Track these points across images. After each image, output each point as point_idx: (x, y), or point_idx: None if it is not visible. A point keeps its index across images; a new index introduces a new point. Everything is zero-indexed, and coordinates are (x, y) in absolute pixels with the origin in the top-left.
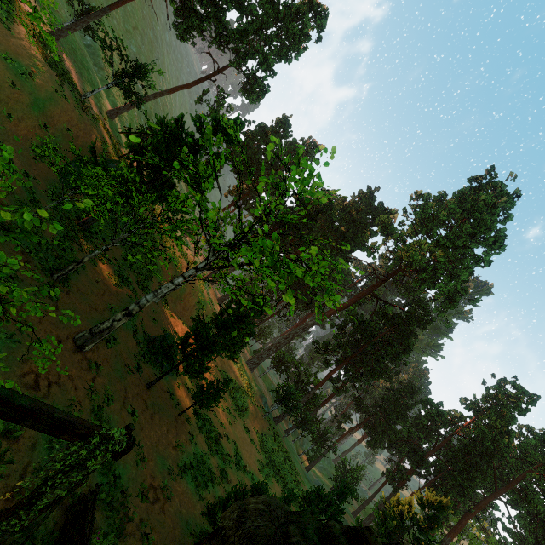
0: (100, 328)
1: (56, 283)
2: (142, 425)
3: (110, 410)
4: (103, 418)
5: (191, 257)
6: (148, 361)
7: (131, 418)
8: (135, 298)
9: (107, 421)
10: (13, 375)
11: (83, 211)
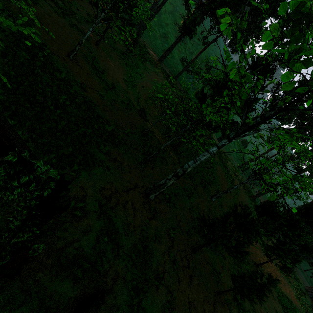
0: (158, 183)
1: (148, 162)
2: (180, 277)
3: (155, 246)
4: (147, 249)
5: (242, 180)
6: (198, 232)
7: (171, 265)
8: (196, 189)
9: (150, 254)
10: (98, 185)
11: (175, 142)
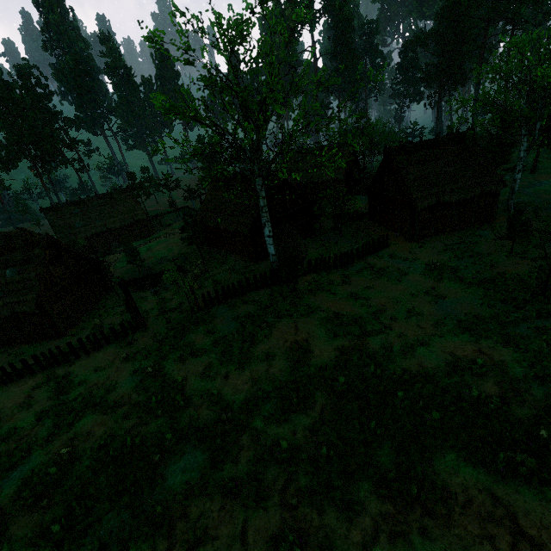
0: None
1: None
2: None
3: None
4: None
5: None
6: None
7: None
8: None
9: None
10: None
11: None
